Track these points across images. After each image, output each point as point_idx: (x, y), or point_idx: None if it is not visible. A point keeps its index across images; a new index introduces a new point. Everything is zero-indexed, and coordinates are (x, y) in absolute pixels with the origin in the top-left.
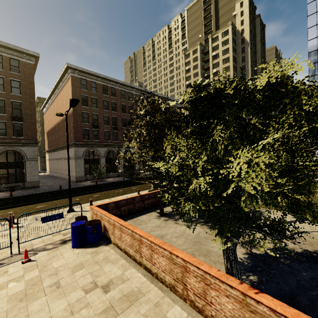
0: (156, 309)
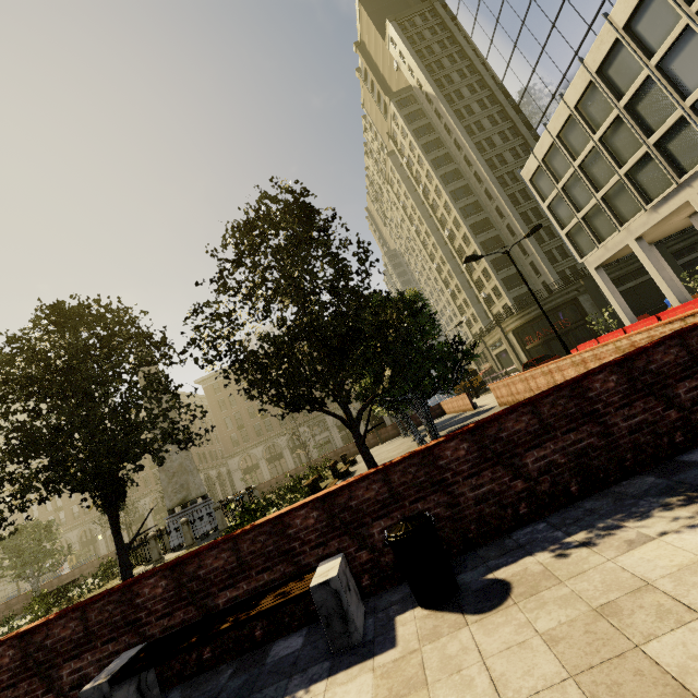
0: None
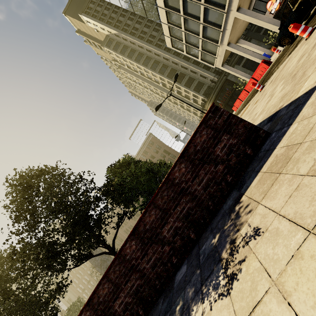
0: None
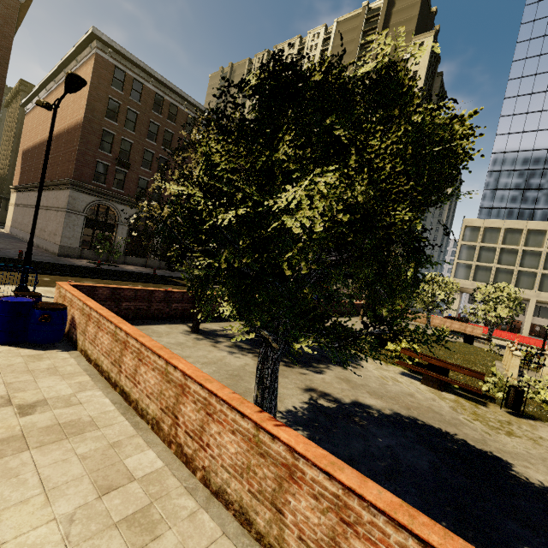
0: (109, 451)
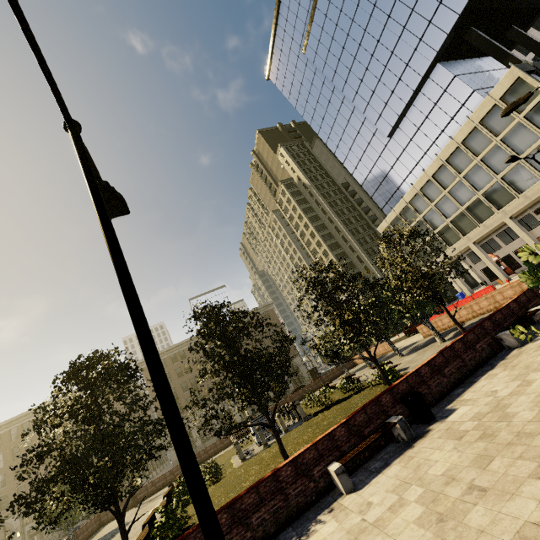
0: None
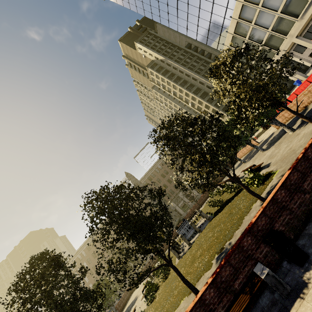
0: None
